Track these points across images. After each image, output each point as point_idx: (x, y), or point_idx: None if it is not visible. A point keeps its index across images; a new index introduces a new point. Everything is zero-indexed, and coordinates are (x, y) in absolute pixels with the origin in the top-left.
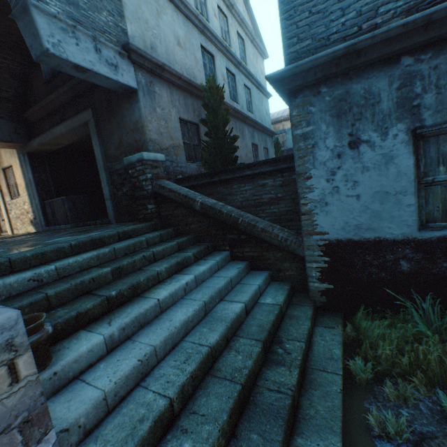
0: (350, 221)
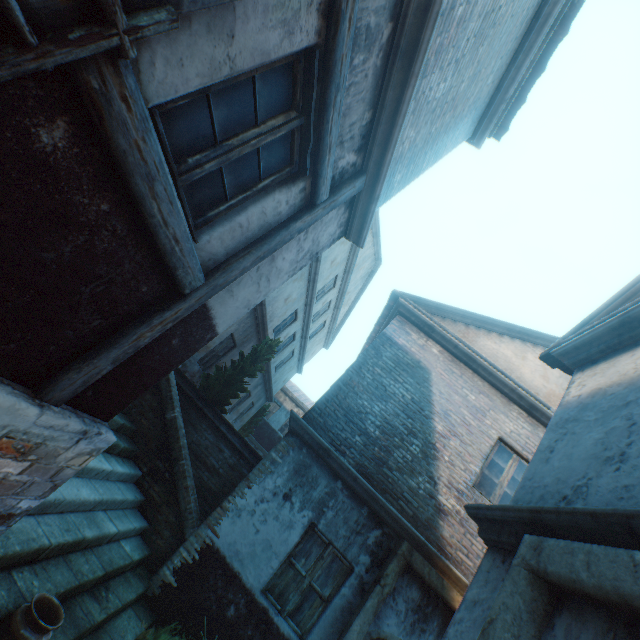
0: (239, 543)
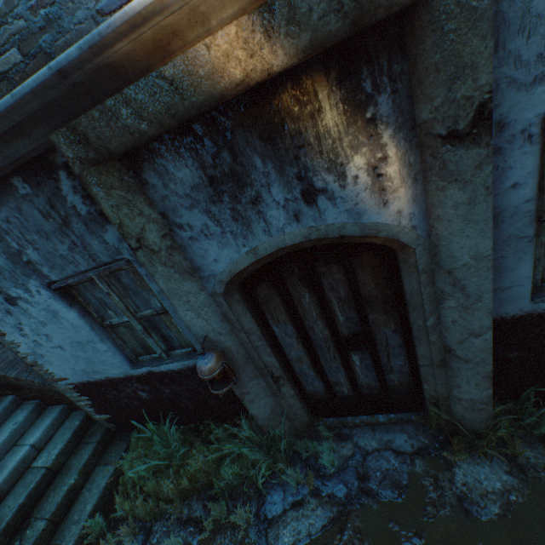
0: (75, 367)
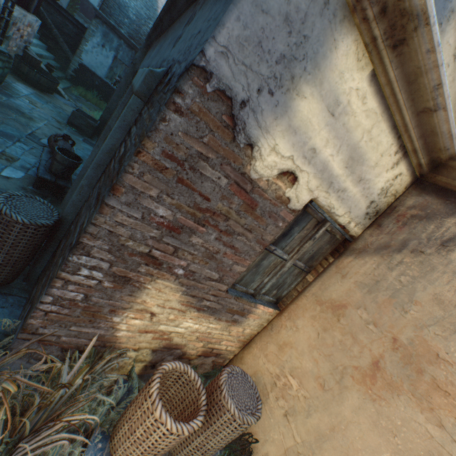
0: (91, 63)
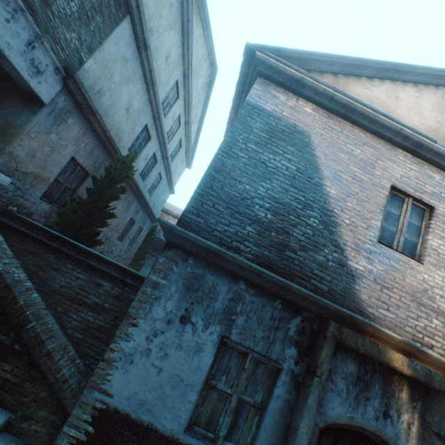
0: (140, 392)
